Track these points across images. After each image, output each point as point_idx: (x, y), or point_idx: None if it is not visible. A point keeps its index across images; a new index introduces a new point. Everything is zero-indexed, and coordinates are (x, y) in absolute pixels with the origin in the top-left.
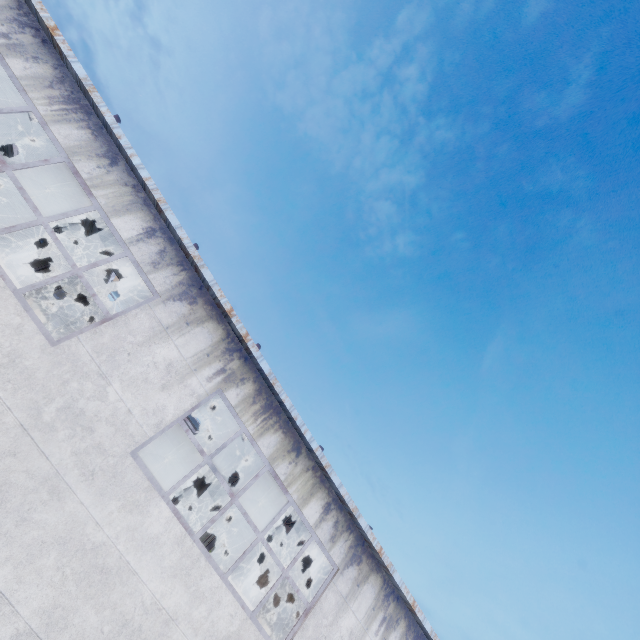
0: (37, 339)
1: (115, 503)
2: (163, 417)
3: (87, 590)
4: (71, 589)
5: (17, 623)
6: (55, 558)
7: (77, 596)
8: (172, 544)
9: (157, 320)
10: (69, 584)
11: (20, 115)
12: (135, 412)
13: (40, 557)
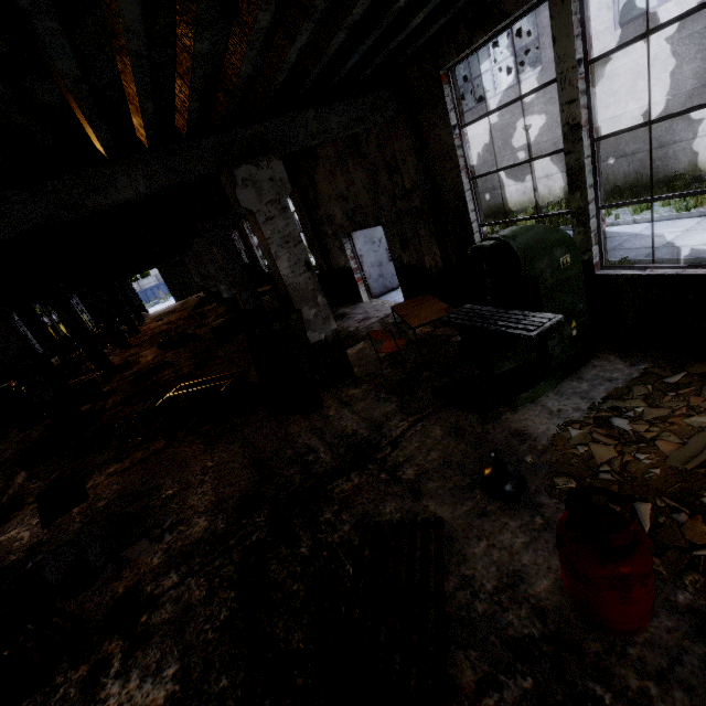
0: (537, 78)
1: (637, 45)
2: (605, 4)
3: (674, 67)
4: (666, 76)
5: (660, 104)
6: (643, 82)
7: (672, 73)
8: (696, 2)
9: (547, 5)
10: (662, 77)
11: (465, 66)
12: (593, 26)
13: (636, 89)
